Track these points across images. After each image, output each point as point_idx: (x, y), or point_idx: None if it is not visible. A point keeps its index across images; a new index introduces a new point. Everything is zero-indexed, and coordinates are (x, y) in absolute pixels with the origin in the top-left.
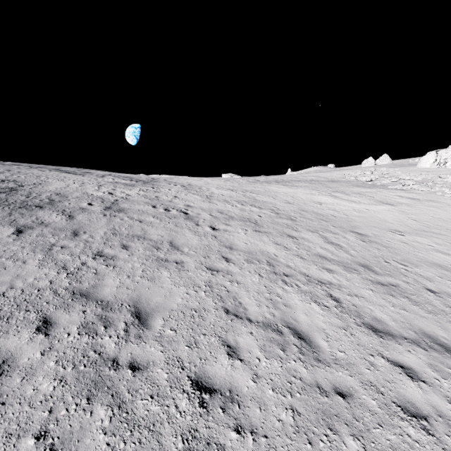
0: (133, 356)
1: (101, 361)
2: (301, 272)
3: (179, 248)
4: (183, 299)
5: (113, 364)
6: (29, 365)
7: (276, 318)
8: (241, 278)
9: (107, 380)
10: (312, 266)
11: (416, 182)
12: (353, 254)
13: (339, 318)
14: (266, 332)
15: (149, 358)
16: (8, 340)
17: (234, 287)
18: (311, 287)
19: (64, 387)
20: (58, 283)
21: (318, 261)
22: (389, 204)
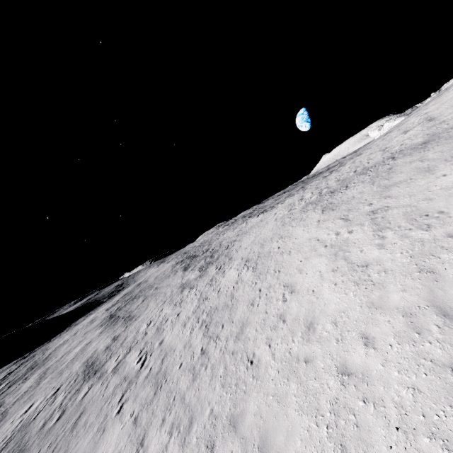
0: None
1: None
2: None
3: None
4: None
5: None
6: None
7: None
8: None
9: None
10: None
11: None
12: None
13: None
14: None
15: None
16: None
17: None
18: None
19: None
20: None
21: None
22: (431, 272)
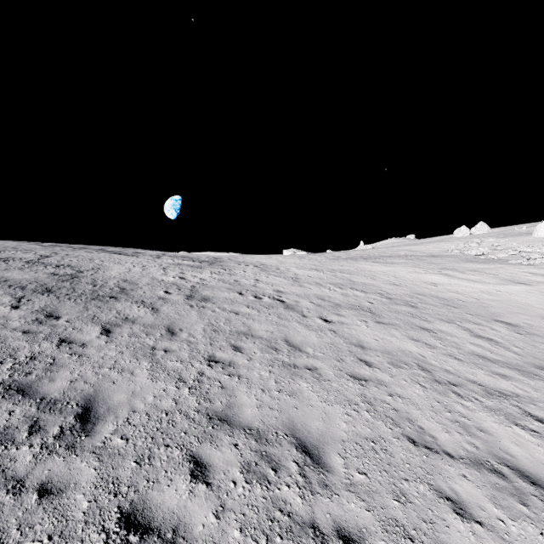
0: (334, 518)
1: (296, 527)
2: (468, 379)
3: (300, 348)
4: (348, 424)
5: (316, 533)
6: (208, 536)
7: (481, 450)
8: (400, 390)
9: None
10: (477, 370)
11: (542, 254)
12: (517, 351)
13: None
14: (482, 474)
15: (356, 521)
16: (164, 494)
17: (399, 403)
18: (497, 402)
19: None
20: (184, 403)
21: (481, 363)
22: (522, 283)
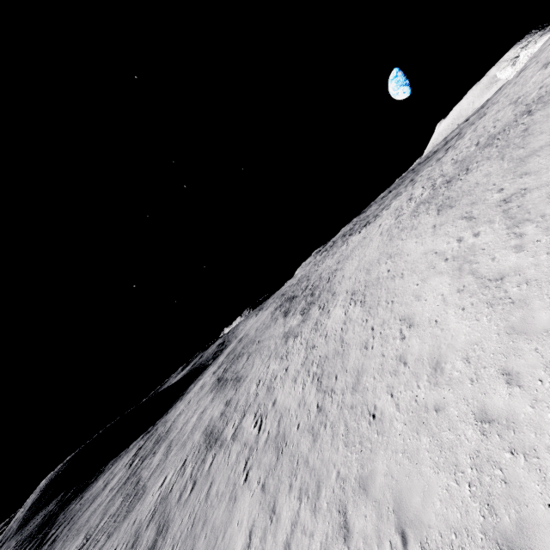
0: None
1: None
2: None
3: (209, 527)
4: None
5: None
6: None
7: None
8: None
9: None
10: None
11: None
12: None
13: None
14: None
15: None
16: None
17: None
18: None
19: None
20: None
21: None
22: None
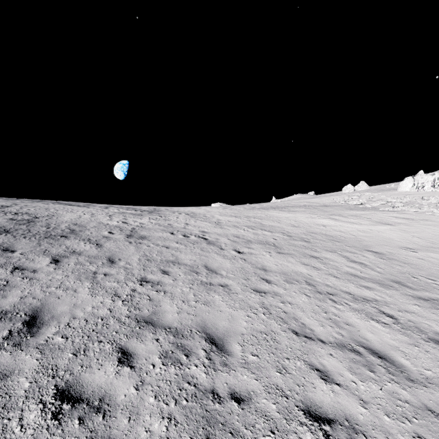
0: (230, 386)
1: (200, 393)
2: (342, 290)
3: (216, 271)
4: (248, 322)
5: (214, 396)
6: (128, 402)
7: (346, 337)
8: (291, 299)
9: (217, 416)
10: (349, 284)
11: (403, 204)
12: (380, 271)
13: (404, 334)
14: (344, 353)
15: (246, 387)
16: (94, 375)
17: (288, 307)
18: (361, 305)
19: (177, 427)
20: (117, 311)
21: (352, 279)
22: (388, 224)
